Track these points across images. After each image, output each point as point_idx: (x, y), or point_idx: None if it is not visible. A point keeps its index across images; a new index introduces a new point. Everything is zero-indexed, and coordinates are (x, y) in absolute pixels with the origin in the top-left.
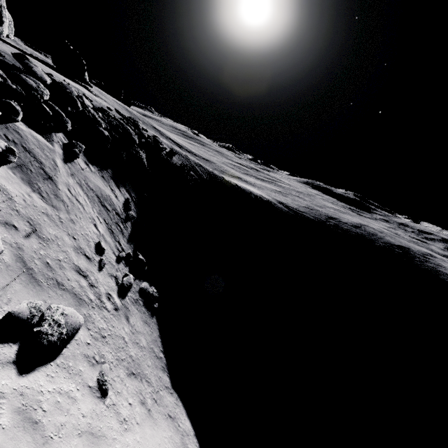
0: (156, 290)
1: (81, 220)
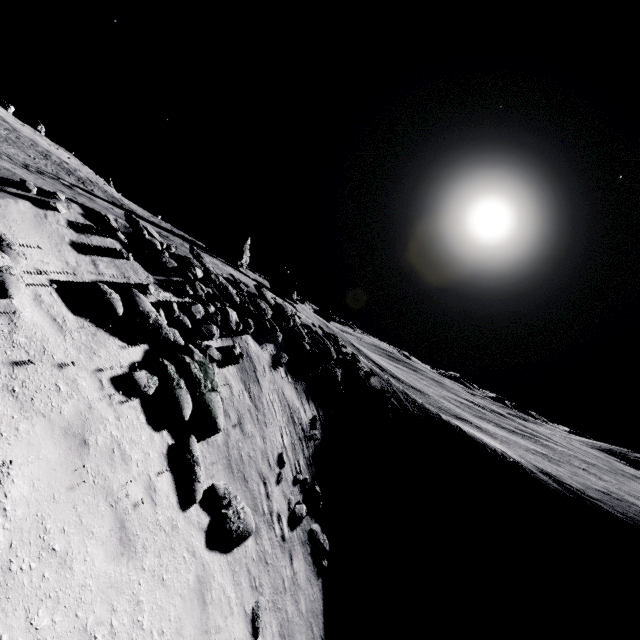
0: (328, 541)
1: (272, 426)
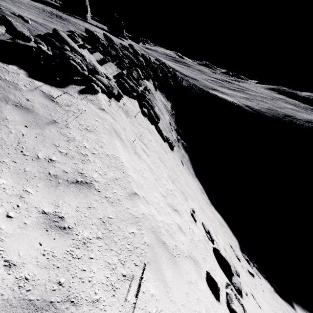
0: (186, 144)
1: (164, 114)
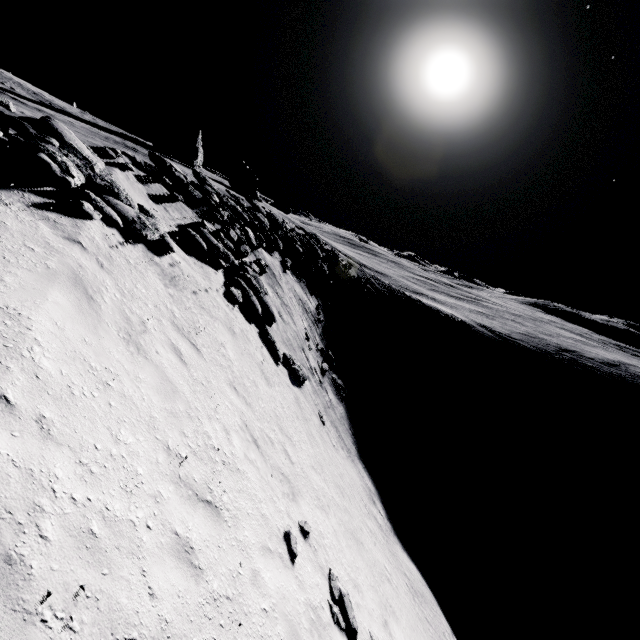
0: (343, 383)
1: (296, 315)
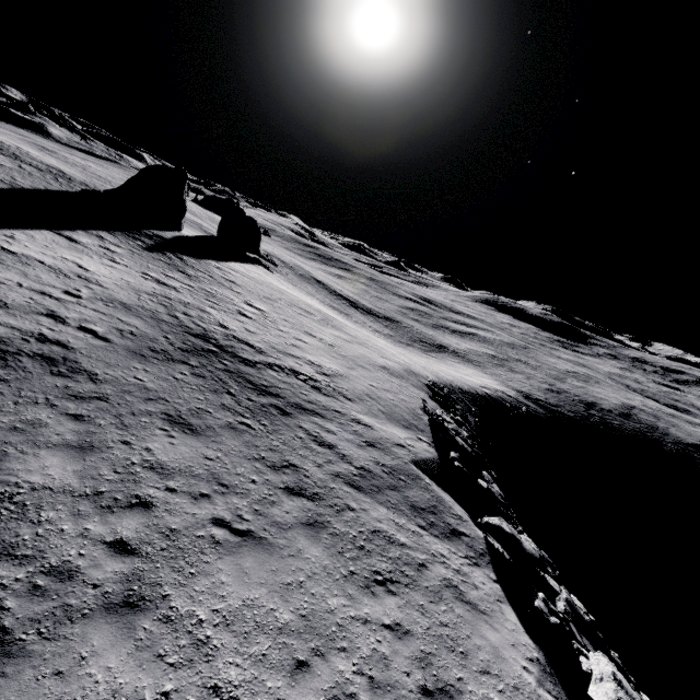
0: None
1: None
